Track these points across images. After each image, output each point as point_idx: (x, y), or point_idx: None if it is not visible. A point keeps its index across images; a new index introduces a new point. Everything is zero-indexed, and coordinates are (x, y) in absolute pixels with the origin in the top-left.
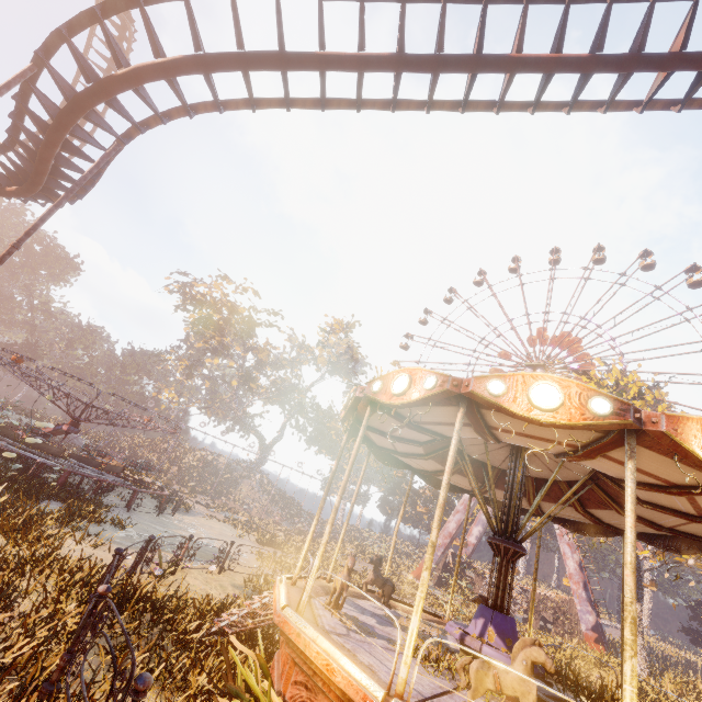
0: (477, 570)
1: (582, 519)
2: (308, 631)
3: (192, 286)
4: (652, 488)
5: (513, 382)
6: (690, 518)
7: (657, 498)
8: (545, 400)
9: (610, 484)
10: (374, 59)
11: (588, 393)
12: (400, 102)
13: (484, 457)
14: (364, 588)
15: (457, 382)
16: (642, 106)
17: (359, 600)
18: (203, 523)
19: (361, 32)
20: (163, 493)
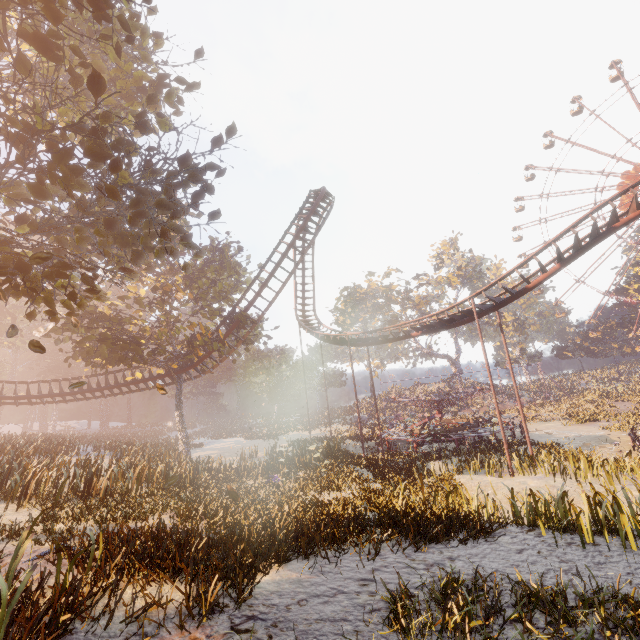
0: None
1: None
2: None
3: (356, 293)
4: None
5: None
6: None
7: None
8: None
9: None
10: None
11: None
12: None
13: None
14: None
15: None
16: None
17: None
18: (536, 427)
19: (636, 204)
20: (509, 422)
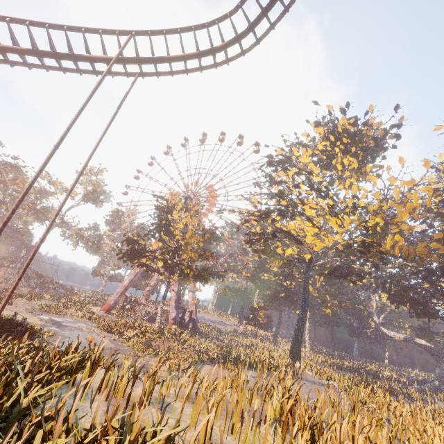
0: (138, 303)
1: None
2: None
3: None
4: None
5: None
6: None
7: None
8: None
9: None
10: None
11: None
12: None
13: None
14: None
15: None
16: None
17: None
18: None
19: None
20: None
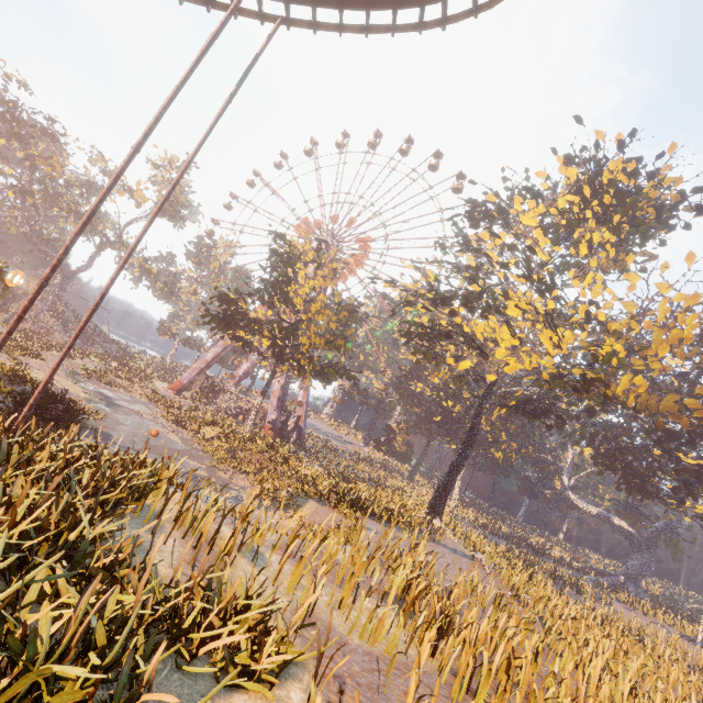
0: (224, 389)
1: None
2: None
3: None
4: None
5: None
6: None
7: None
8: None
9: None
10: None
11: None
12: None
13: None
14: None
15: None
16: None
17: None
18: None
19: None
20: None
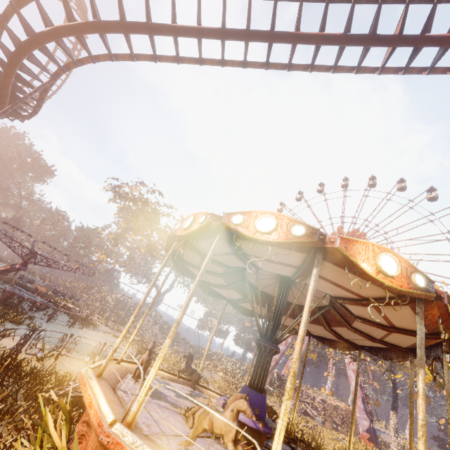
0: None
1: (332, 336)
2: (92, 382)
3: (120, 187)
4: (353, 302)
5: (249, 216)
6: (385, 328)
7: (362, 312)
8: (264, 227)
9: (339, 306)
10: (206, 30)
11: (293, 223)
12: (228, 61)
13: (267, 290)
14: (177, 374)
15: (217, 218)
16: (379, 70)
17: (173, 383)
18: (102, 336)
19: (198, 13)
20: (77, 313)
